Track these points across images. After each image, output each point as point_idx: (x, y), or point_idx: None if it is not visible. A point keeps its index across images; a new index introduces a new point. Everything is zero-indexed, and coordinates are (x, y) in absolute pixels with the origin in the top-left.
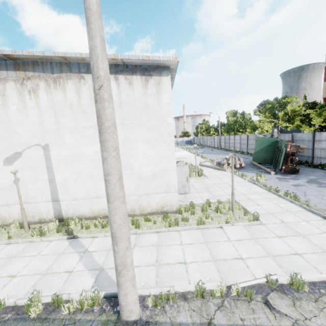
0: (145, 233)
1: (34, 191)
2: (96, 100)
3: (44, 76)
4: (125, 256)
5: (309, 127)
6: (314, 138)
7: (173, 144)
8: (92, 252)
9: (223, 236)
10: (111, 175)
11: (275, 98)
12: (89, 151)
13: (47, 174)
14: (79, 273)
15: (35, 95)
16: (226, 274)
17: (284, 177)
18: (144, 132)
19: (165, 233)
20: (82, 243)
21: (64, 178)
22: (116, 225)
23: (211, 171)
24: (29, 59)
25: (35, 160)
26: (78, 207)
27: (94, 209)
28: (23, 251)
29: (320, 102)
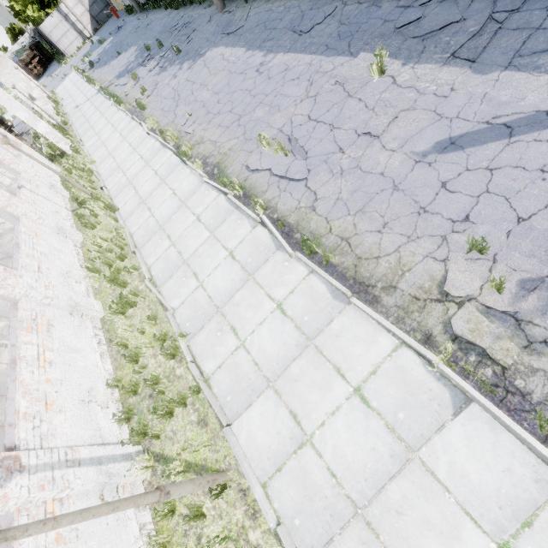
0: None
1: None
2: None
3: None
4: None
5: None
6: (40, 33)
7: None
8: None
9: None
10: None
11: None
12: None
13: None
14: None
15: None
16: None
17: None
18: None
19: None
20: None
21: None
22: None
23: None
24: None
25: None
26: None
27: None
28: None
29: None
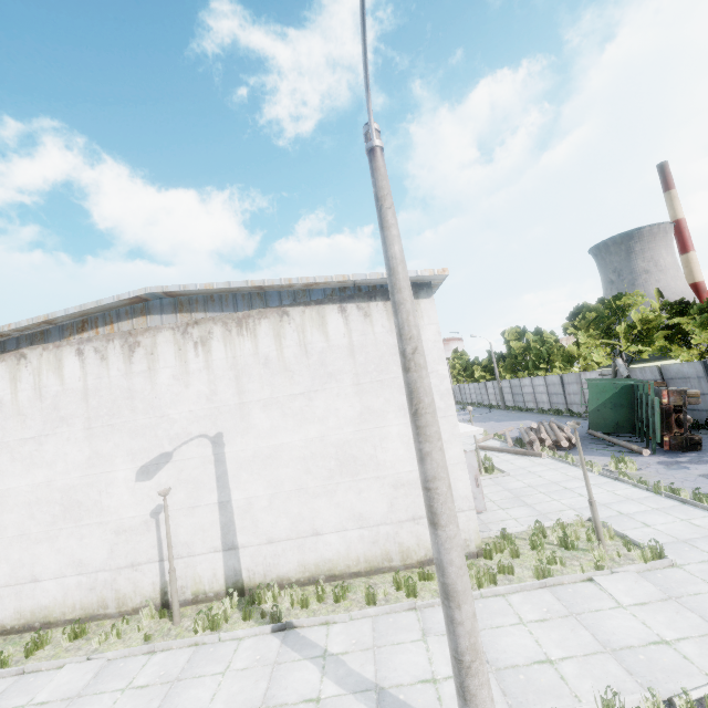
0: (434, 604)
1: (190, 530)
2: (408, 367)
3: (221, 317)
4: (474, 632)
5: (687, 348)
6: (707, 372)
7: (454, 412)
8: (340, 655)
9: (604, 597)
10: (440, 479)
11: (599, 299)
12: (298, 439)
13: (217, 493)
14: (337, 701)
15: (206, 349)
16: (648, 677)
17: (675, 460)
18: (398, 395)
19: (476, 601)
20: (308, 638)
21: (249, 497)
22: (454, 569)
23: (509, 459)
24: (201, 294)
25: (197, 465)
26: (274, 558)
27: (308, 560)
28: (191, 665)
29: (693, 301)
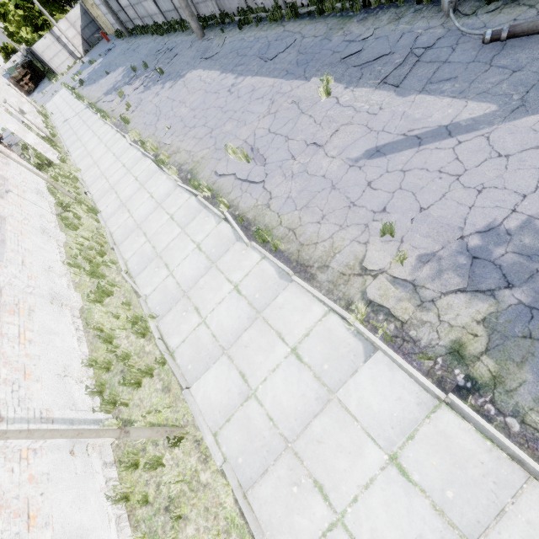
0: None
1: None
2: None
3: None
4: None
5: None
6: (33, 53)
7: None
8: None
9: None
10: None
11: None
12: None
13: None
14: None
15: None
16: None
17: None
18: None
19: None
20: None
21: None
22: None
23: None
24: None
25: None
26: None
27: None
28: None
29: None
